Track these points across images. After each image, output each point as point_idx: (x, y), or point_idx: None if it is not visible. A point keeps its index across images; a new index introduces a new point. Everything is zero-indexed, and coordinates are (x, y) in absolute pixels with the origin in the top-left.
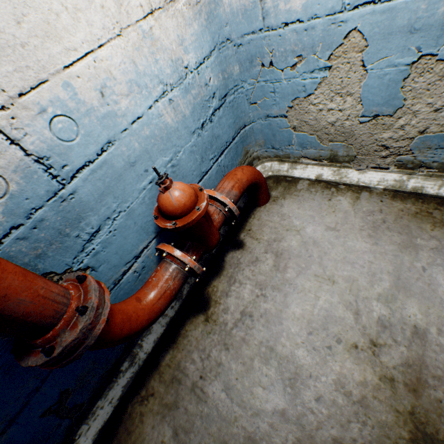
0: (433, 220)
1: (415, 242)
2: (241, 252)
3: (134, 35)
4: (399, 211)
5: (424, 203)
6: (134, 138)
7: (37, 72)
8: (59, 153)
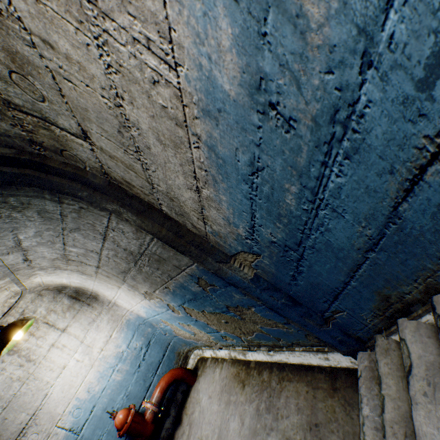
0: (238, 379)
1: (230, 398)
2: (180, 427)
3: (97, 362)
4: (231, 375)
5: (239, 365)
6: (104, 397)
7: (68, 401)
8: (76, 423)
